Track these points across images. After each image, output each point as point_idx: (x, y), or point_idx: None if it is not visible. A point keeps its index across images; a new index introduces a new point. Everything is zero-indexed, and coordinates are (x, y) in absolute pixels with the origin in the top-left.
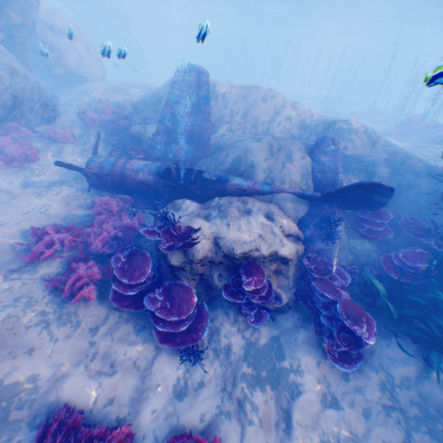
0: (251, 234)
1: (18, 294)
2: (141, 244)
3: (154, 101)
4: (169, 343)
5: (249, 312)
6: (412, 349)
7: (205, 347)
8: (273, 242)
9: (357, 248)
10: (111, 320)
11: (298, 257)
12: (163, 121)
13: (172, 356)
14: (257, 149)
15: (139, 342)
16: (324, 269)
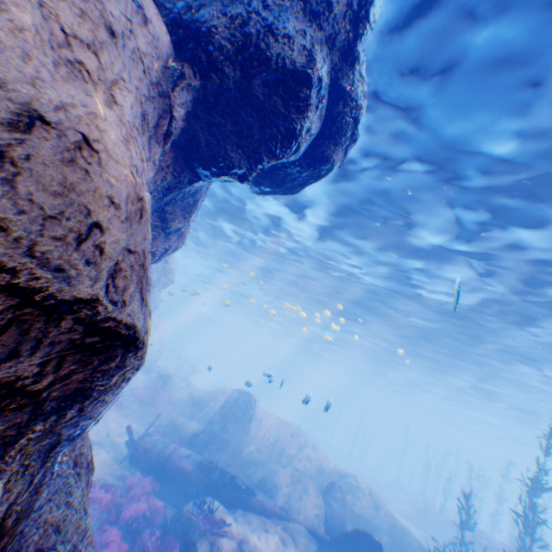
0: (268, 546)
1: None
2: None
3: (201, 399)
4: None
5: None
6: None
7: None
8: None
9: None
10: None
11: None
12: (211, 421)
13: None
14: (282, 472)
15: None
16: None
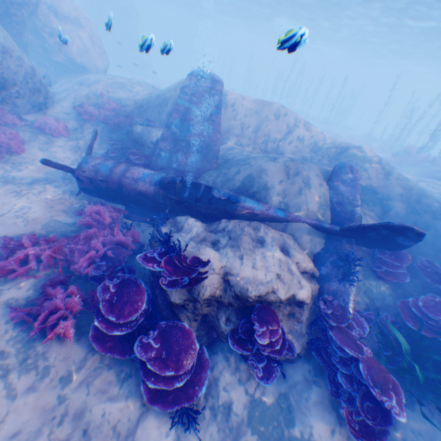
0: (267, 272)
1: None
2: (134, 266)
3: (160, 102)
4: (161, 404)
5: (258, 366)
6: (438, 422)
7: (203, 408)
8: (290, 282)
9: (372, 289)
10: (89, 366)
11: (312, 297)
12: (170, 126)
13: (162, 418)
14: (272, 170)
15: (122, 397)
16: (342, 316)
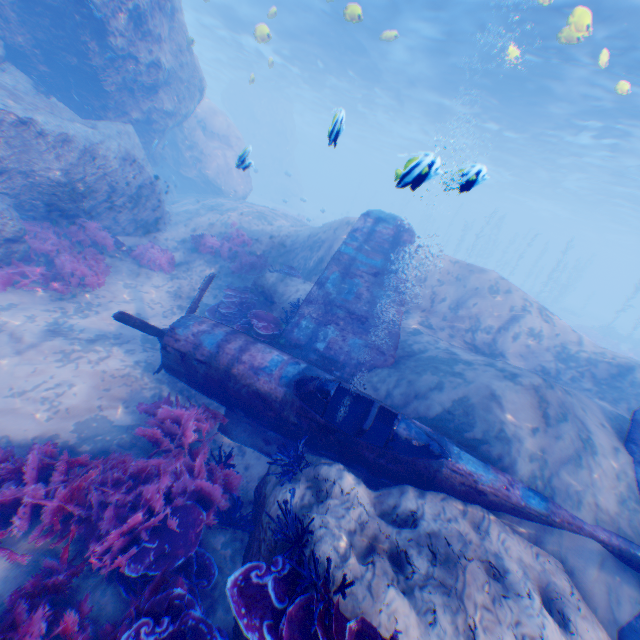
0: None
1: None
2: (212, 559)
3: (309, 244)
4: None
5: None
6: None
7: None
8: None
9: None
10: None
11: None
12: (324, 284)
13: None
14: (510, 397)
15: None
16: None
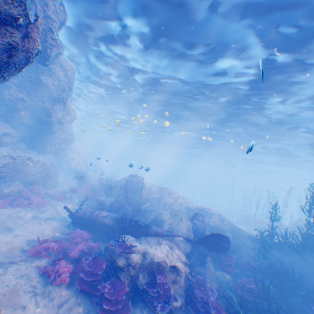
0: (161, 252)
1: (23, 272)
2: None
3: (113, 186)
4: None
5: (158, 304)
6: None
7: None
8: (172, 259)
9: (220, 276)
10: (71, 301)
11: (187, 275)
12: (119, 195)
13: None
14: (165, 213)
15: None
16: (201, 282)
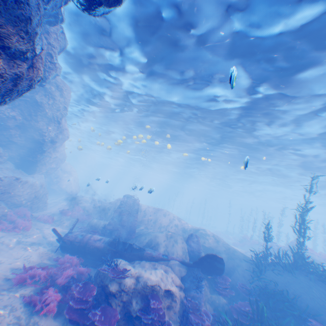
0: (156, 276)
1: (6, 302)
2: None
3: (106, 208)
4: None
5: None
6: None
7: None
8: (167, 282)
9: (216, 300)
10: None
11: (182, 299)
12: (113, 217)
13: None
14: (160, 235)
15: None
16: (196, 306)
